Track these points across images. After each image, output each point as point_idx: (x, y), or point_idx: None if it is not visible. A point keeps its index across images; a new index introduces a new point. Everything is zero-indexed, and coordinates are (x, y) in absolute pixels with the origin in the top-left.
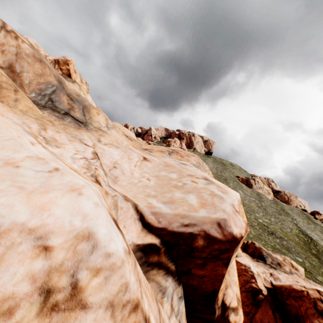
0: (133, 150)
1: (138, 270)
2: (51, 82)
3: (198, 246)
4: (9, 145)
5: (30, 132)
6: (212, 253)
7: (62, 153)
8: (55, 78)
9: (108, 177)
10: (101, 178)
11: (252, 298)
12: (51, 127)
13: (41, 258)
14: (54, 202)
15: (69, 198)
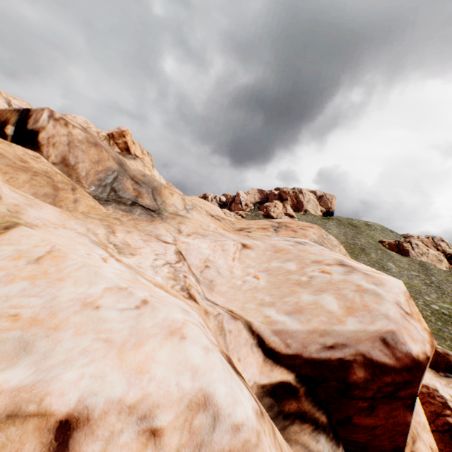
0: (225, 235)
1: (279, 441)
2: (111, 167)
3: (357, 379)
4: (83, 276)
5: (98, 242)
6: (382, 390)
7: (140, 263)
8: (114, 162)
9: (202, 285)
10: (194, 289)
11: (451, 443)
12: (120, 228)
13: (149, 449)
14: (153, 358)
15: (170, 347)
